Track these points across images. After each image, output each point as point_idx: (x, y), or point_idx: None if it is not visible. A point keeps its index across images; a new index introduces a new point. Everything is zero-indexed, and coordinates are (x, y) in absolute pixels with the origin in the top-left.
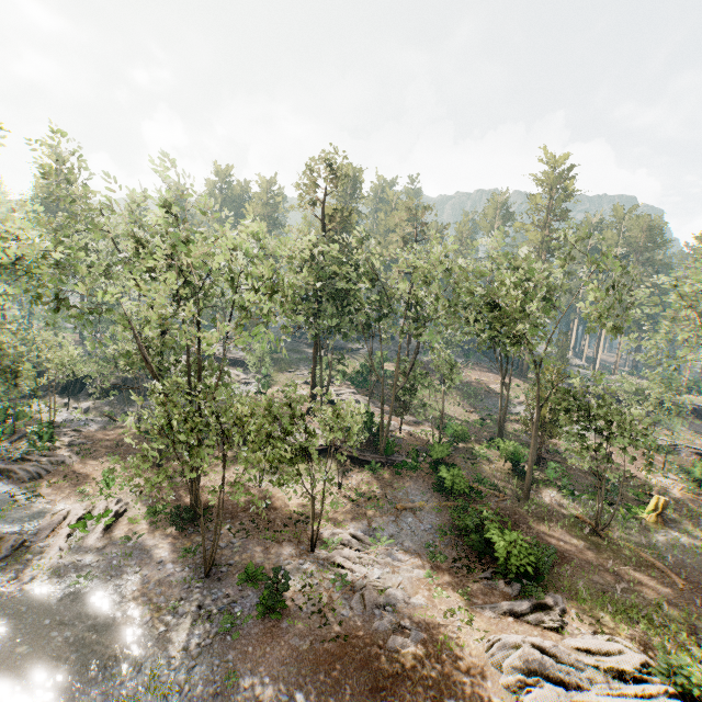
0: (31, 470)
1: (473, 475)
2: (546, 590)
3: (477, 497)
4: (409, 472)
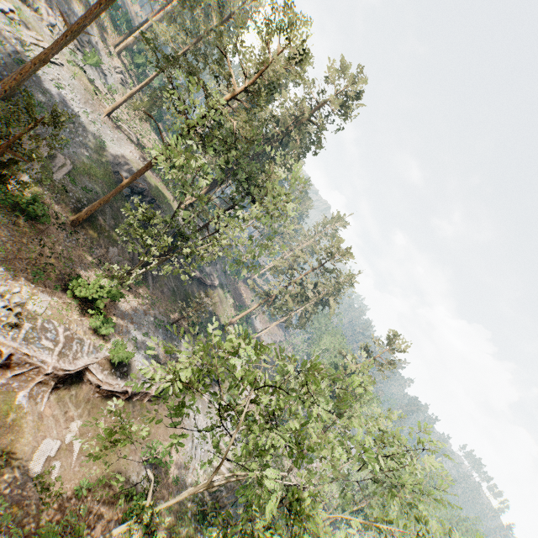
0: None
1: None
2: None
3: None
4: None
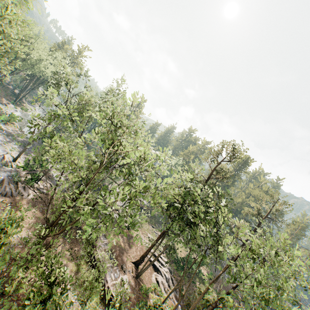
0: (7, 189)
1: None
2: None
3: None
4: None
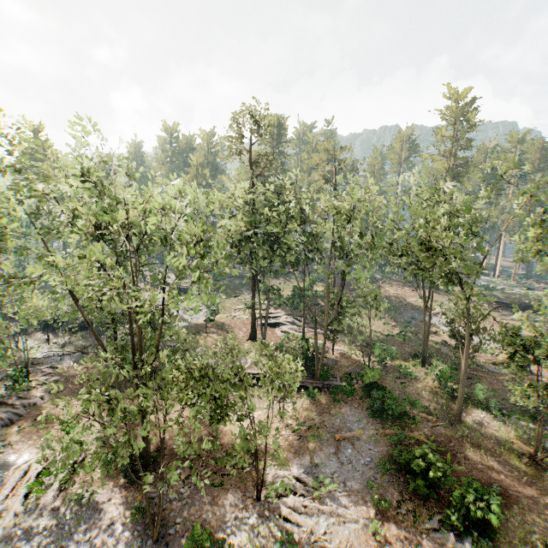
0: (4, 416)
1: (404, 398)
2: (499, 544)
3: (411, 422)
4: (344, 396)
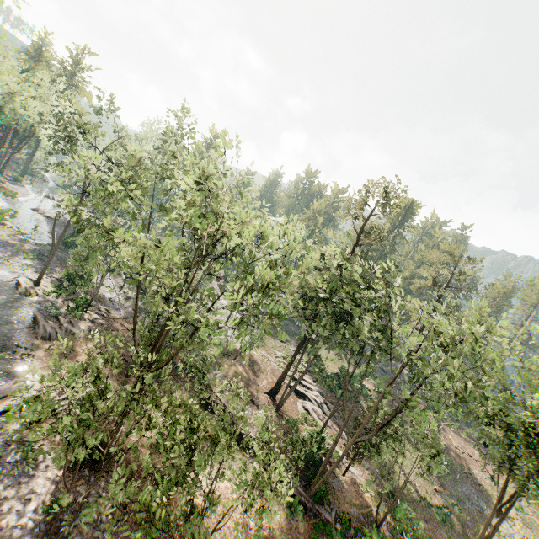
0: (48, 329)
1: None
2: None
3: None
4: None
